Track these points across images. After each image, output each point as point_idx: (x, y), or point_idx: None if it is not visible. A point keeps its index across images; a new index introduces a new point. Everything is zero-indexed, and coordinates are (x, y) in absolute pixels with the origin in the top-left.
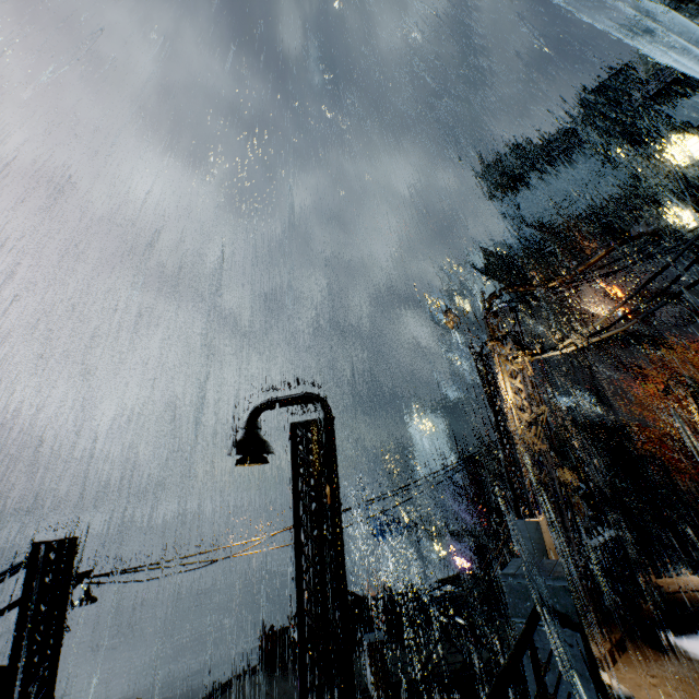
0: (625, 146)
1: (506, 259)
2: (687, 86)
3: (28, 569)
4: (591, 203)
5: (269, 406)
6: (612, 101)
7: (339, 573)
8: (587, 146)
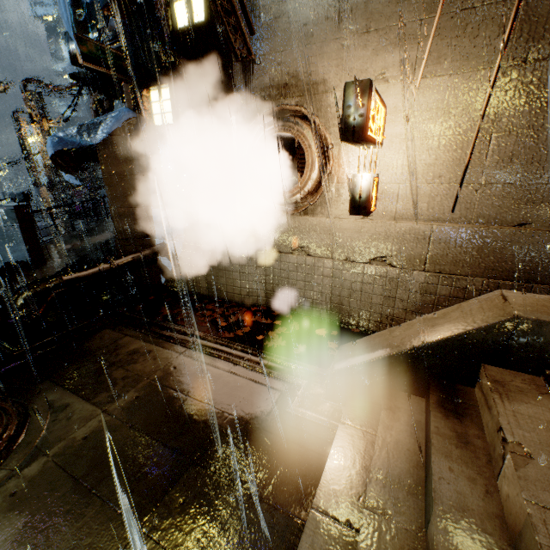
0: None
1: None
2: None
3: None
4: None
5: None
6: None
7: None
8: None
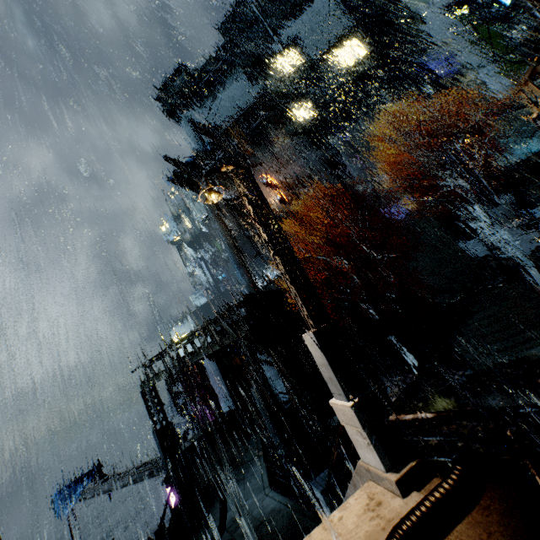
0: (257, 67)
1: (186, 165)
2: (285, 18)
3: None
4: None
5: None
6: (240, 29)
7: None
8: (233, 69)
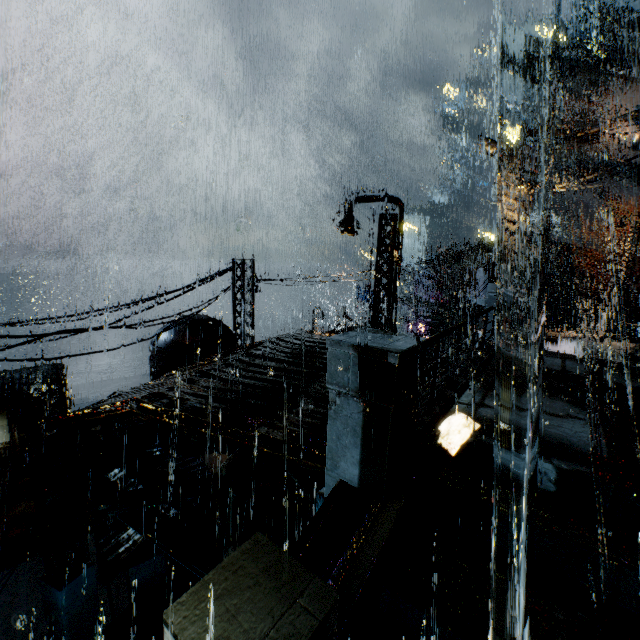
0: None
1: (551, 52)
2: None
3: (234, 272)
4: None
5: (364, 201)
6: None
7: (396, 294)
8: None
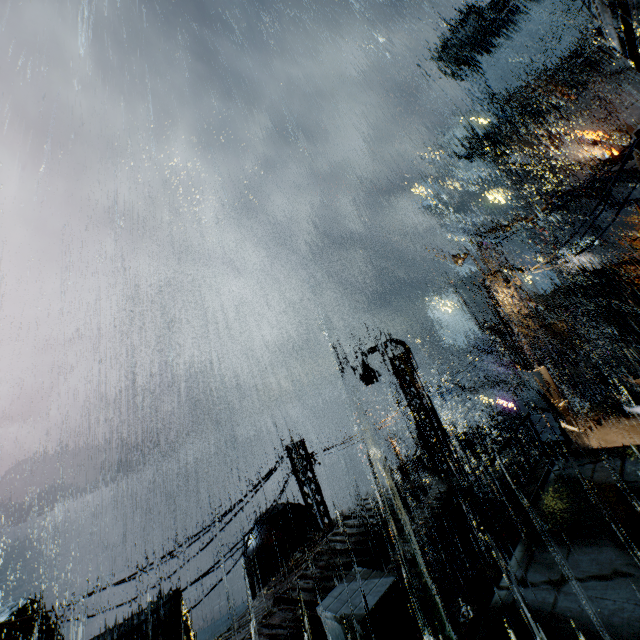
0: None
1: (484, 138)
2: None
3: (290, 457)
4: (558, 48)
5: (372, 352)
6: None
7: (439, 422)
8: None
